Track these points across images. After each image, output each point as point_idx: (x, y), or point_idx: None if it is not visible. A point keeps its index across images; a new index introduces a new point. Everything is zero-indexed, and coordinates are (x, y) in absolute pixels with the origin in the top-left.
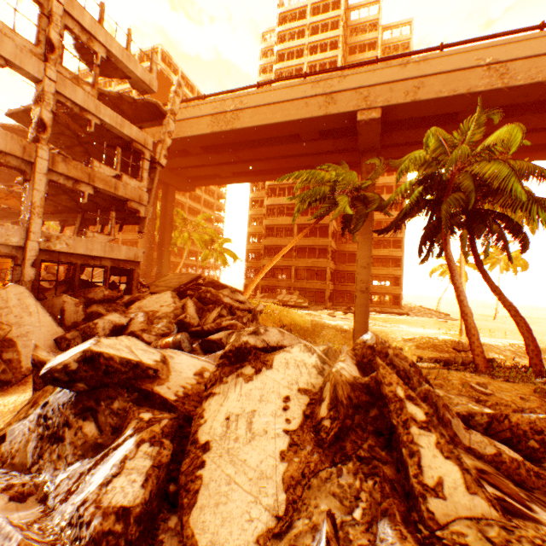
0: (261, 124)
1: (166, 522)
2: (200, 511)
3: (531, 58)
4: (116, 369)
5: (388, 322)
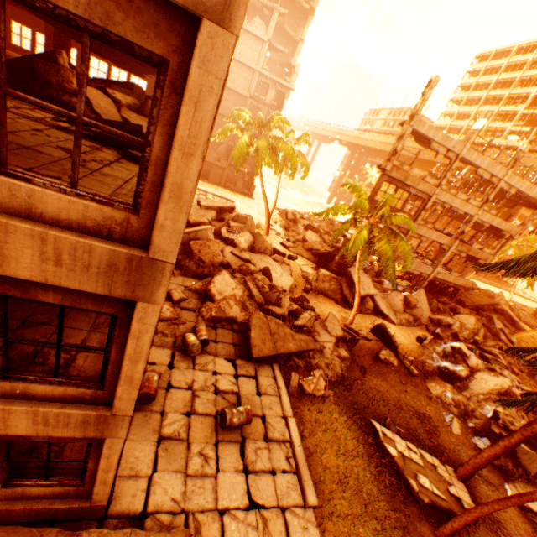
0: None
1: (464, 381)
2: (470, 384)
3: None
4: (461, 352)
5: None
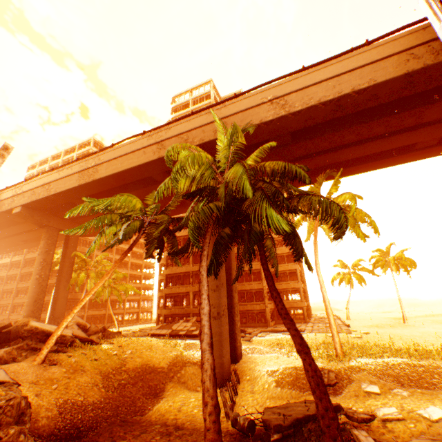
0: (113, 173)
1: None
2: None
3: (302, 90)
4: None
5: (271, 344)
